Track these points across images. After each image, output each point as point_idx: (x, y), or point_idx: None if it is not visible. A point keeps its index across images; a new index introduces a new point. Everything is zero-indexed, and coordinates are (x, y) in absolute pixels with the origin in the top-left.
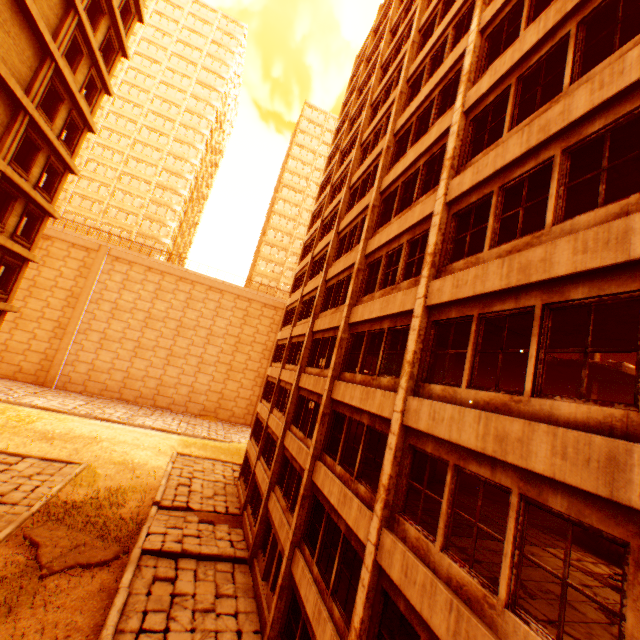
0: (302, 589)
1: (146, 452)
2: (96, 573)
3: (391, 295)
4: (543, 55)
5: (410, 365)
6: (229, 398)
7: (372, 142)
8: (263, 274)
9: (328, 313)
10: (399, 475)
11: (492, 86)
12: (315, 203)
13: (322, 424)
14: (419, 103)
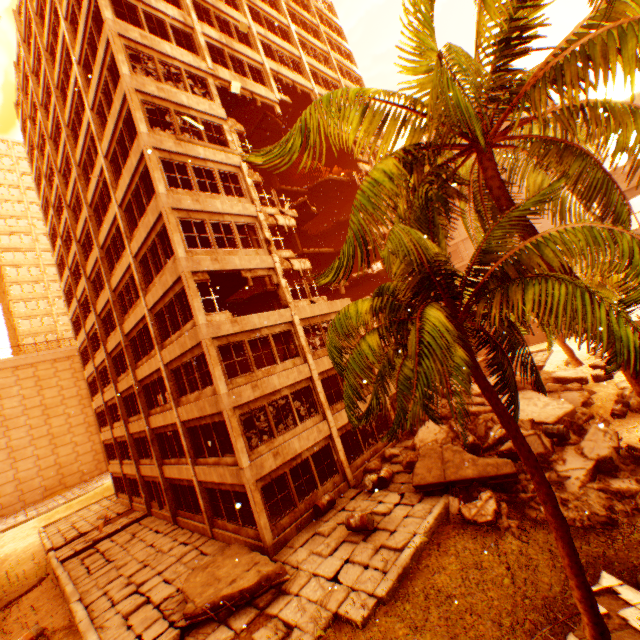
0: (172, 474)
1: (8, 546)
2: (32, 593)
3: (136, 310)
4: (136, 188)
5: (156, 339)
6: (70, 463)
7: (77, 205)
8: (33, 333)
9: (113, 336)
10: (174, 385)
11: (125, 196)
12: (54, 253)
13: (142, 398)
14: (95, 189)
